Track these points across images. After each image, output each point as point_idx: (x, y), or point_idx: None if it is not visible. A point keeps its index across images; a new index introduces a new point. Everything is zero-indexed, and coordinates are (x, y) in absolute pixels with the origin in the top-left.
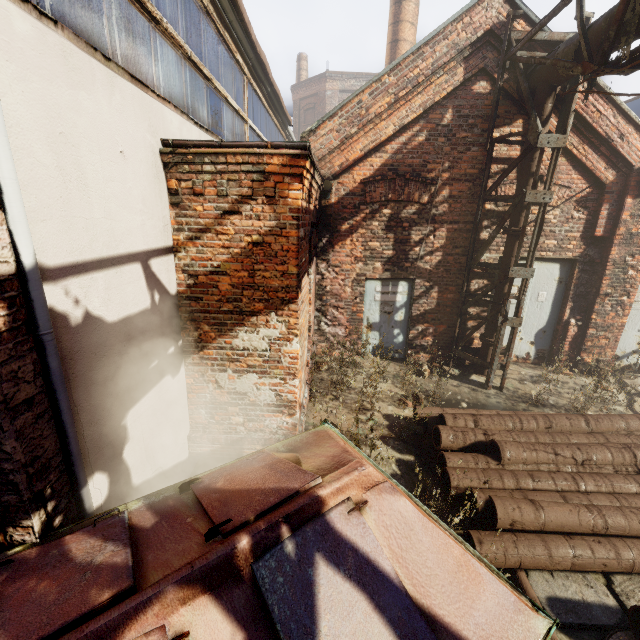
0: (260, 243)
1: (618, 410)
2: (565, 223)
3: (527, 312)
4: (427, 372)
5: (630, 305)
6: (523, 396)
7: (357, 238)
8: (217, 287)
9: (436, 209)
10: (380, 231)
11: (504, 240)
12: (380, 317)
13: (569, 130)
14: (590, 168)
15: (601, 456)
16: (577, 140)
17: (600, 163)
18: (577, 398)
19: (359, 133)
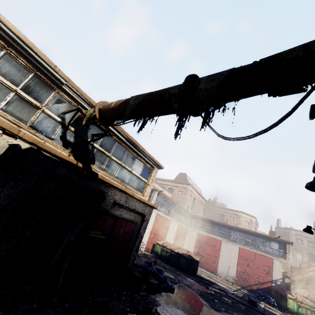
0: (300, 279)
1: None
2: None
3: None
4: None
5: None
6: None
7: (312, 285)
8: (294, 282)
9: None
10: None
11: None
12: None
13: None
14: None
15: None
16: None
17: None
18: None
19: (310, 267)
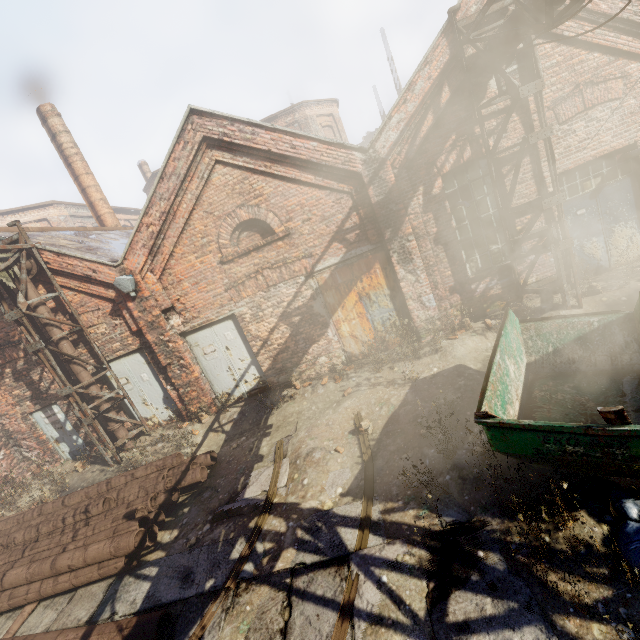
0: None
1: (186, 452)
2: (115, 330)
3: (145, 390)
4: (78, 467)
5: (190, 364)
6: (130, 464)
7: (4, 393)
8: None
9: (35, 356)
10: (14, 383)
11: (89, 356)
12: (58, 432)
13: (19, 305)
14: (98, 294)
15: (18, 537)
16: (77, 282)
17: (101, 289)
18: (168, 450)
19: None
